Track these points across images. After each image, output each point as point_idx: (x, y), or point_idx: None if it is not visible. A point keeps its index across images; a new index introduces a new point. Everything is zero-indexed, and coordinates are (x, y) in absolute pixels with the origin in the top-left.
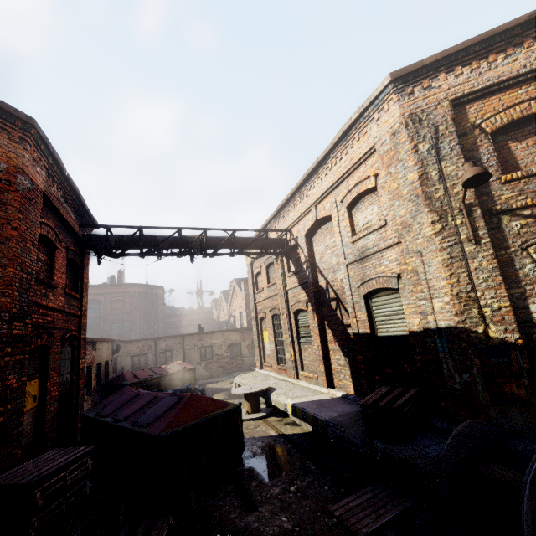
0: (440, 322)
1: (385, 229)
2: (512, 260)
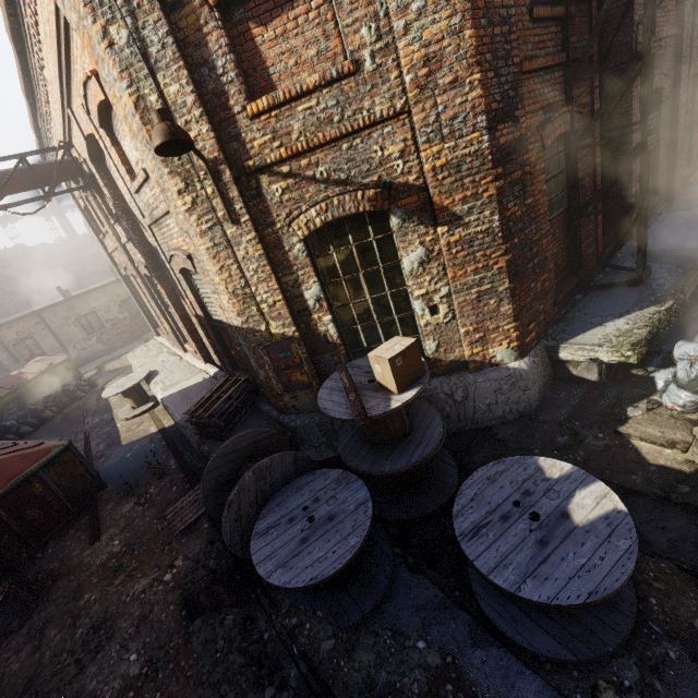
0: (233, 320)
1: (152, 185)
2: (280, 240)
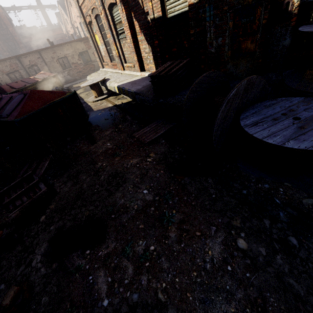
0: None
1: None
2: None
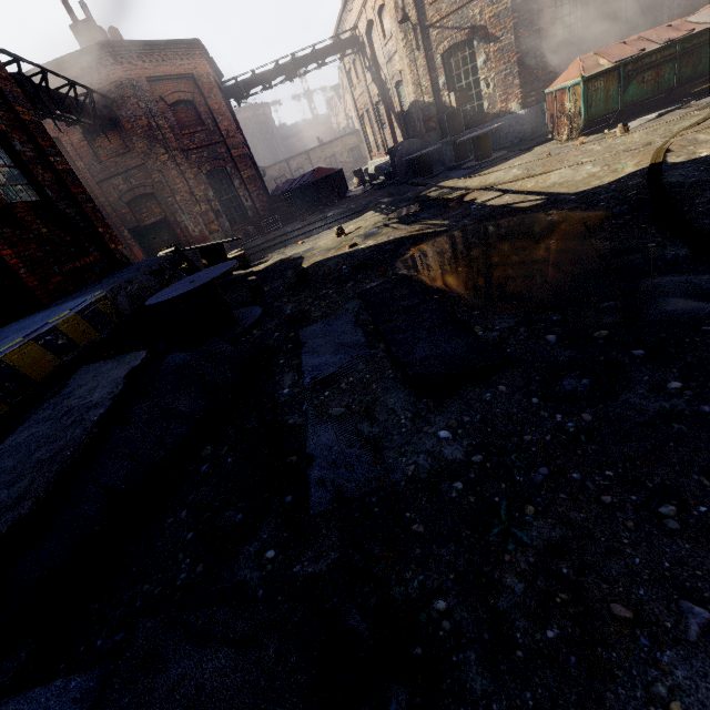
0: (412, 99)
1: (393, 39)
2: (433, 57)
